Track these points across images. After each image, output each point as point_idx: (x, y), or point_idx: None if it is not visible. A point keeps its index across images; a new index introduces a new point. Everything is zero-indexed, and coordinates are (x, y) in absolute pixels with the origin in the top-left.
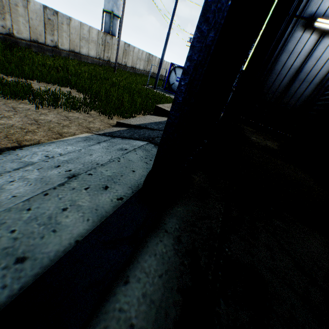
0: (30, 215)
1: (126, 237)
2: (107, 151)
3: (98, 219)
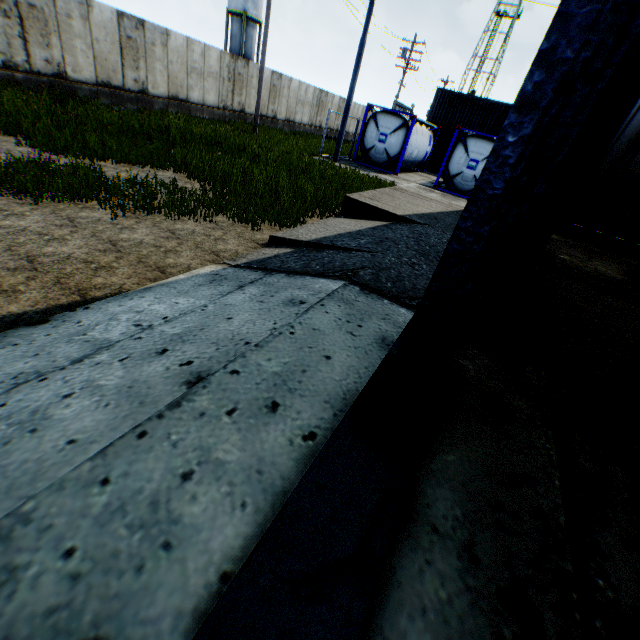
0: (108, 499)
1: (343, 560)
2: (261, 308)
3: (268, 500)
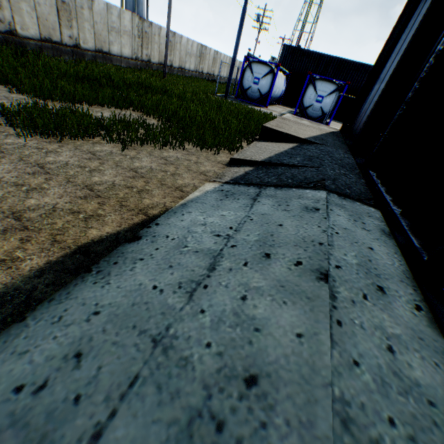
0: (370, 376)
1: None
2: (293, 215)
3: (443, 358)
